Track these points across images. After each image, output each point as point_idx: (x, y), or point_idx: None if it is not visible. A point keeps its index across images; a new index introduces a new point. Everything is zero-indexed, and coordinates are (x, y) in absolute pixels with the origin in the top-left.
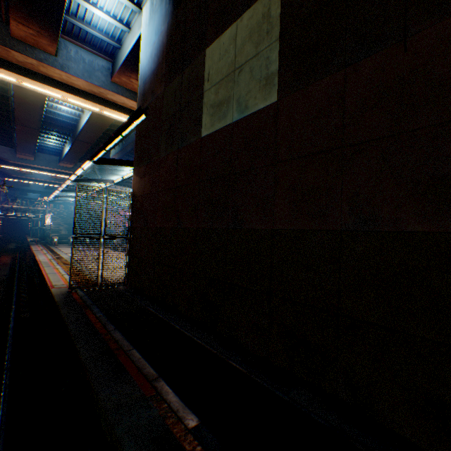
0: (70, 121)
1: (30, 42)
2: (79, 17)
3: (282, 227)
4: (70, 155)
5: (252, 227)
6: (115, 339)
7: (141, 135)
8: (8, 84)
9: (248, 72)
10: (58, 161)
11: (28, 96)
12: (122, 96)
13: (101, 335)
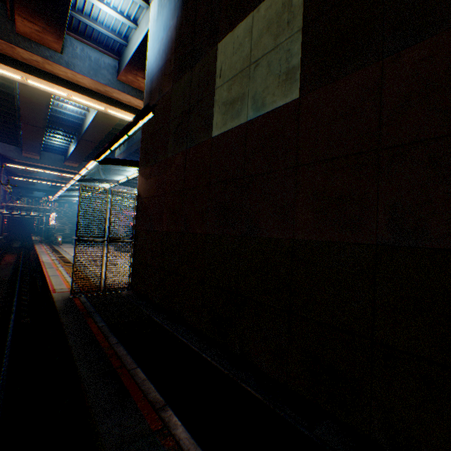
0: (76, 120)
1: (35, 39)
2: (85, 13)
3: (304, 238)
4: (75, 154)
5: (269, 236)
6: (118, 354)
7: (147, 135)
8: (13, 83)
9: (265, 66)
10: (63, 160)
11: (33, 95)
12: (128, 94)
13: (102, 349)
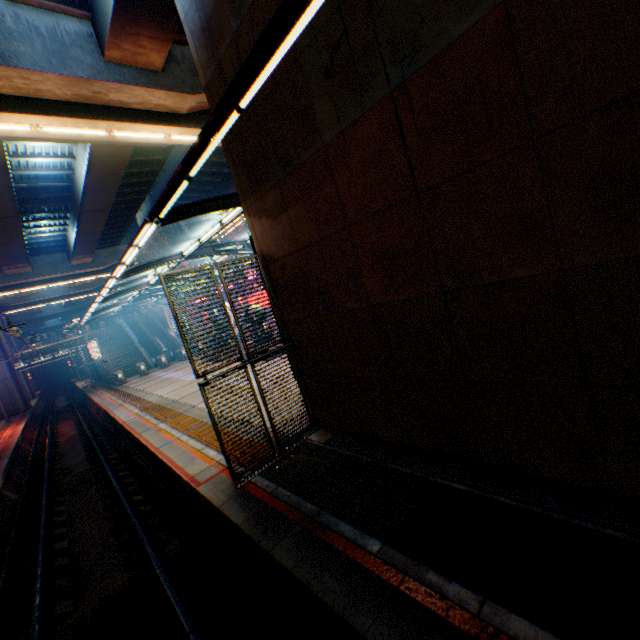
0: (59, 183)
1: None
2: None
3: None
4: (81, 243)
5: None
6: None
7: (235, 126)
8: None
9: None
10: (66, 260)
11: None
12: (136, 85)
13: None
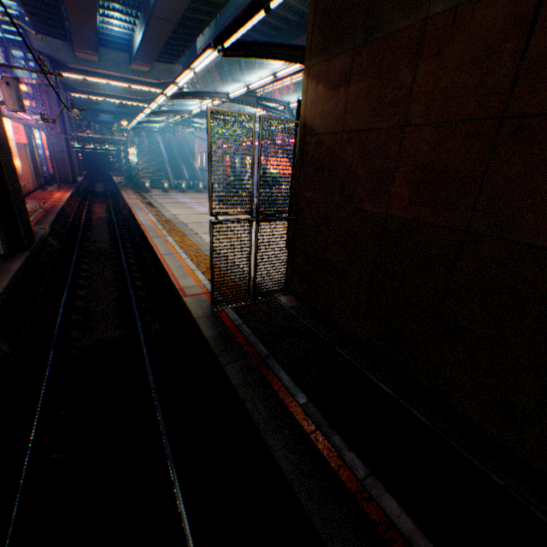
0: None
1: None
2: None
3: None
4: (143, 49)
5: None
6: (402, 534)
7: None
8: None
9: None
10: (127, 62)
11: None
12: None
13: (354, 500)
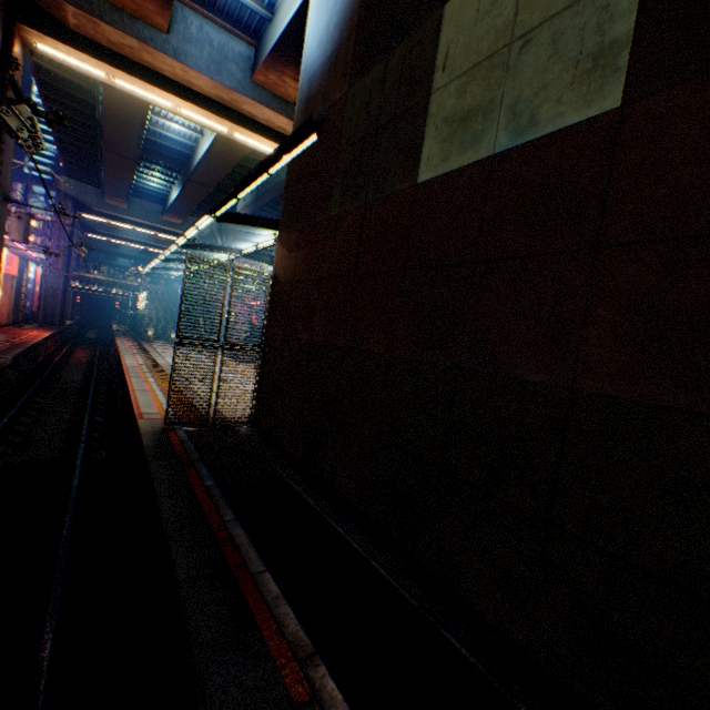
0: (182, 149)
1: (130, 8)
2: None
3: (597, 390)
4: (178, 204)
5: (518, 377)
6: (235, 542)
7: (296, 176)
8: (95, 85)
9: (546, 43)
10: (160, 213)
11: (123, 105)
12: (267, 107)
13: (211, 528)
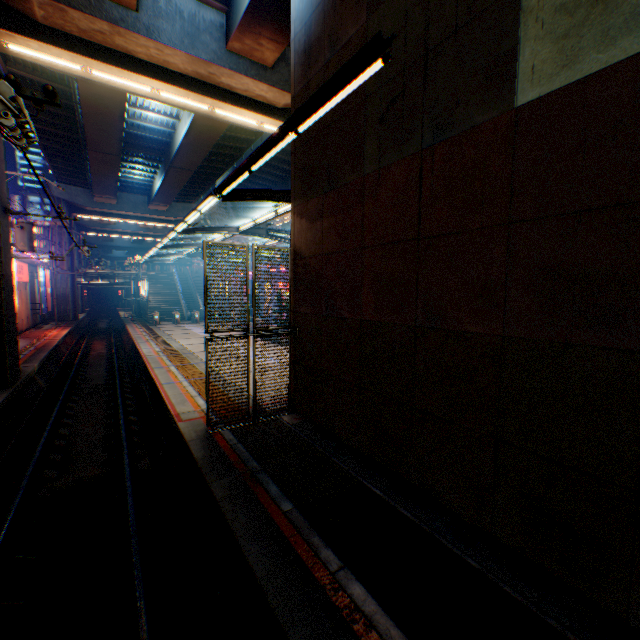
0: (161, 137)
1: None
2: None
3: None
4: (162, 192)
5: None
6: (364, 614)
7: (305, 137)
8: (70, 85)
9: None
10: (146, 203)
11: (100, 100)
12: (246, 75)
13: (322, 590)
